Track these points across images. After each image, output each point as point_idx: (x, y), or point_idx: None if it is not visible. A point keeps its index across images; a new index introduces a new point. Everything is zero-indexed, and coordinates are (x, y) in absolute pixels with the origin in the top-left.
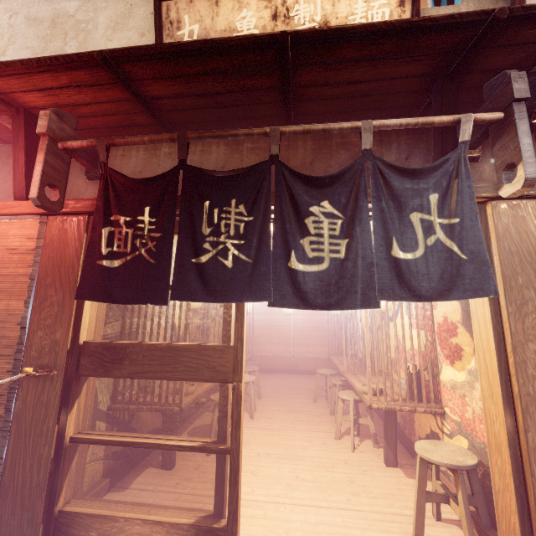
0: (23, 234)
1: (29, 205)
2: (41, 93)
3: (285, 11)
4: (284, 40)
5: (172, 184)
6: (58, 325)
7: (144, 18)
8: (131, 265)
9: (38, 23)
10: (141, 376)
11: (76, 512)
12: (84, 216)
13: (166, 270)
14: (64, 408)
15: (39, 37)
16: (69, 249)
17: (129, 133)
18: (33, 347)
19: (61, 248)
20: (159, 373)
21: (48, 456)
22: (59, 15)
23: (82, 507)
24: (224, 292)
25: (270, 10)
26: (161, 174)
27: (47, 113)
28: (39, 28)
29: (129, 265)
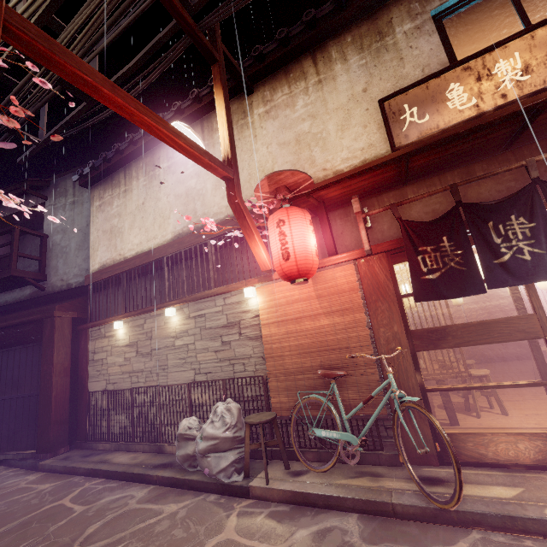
0: (345, 274)
1: (344, 256)
2: (342, 189)
3: (486, 72)
4: (544, 109)
5: (457, 218)
6: (392, 323)
7: (361, 115)
8: (447, 274)
9: (287, 144)
10: (465, 345)
11: (451, 432)
12: (382, 254)
13: (476, 272)
14: (416, 371)
15: (292, 153)
16: (380, 276)
17: (370, 193)
18: (381, 338)
19: (374, 277)
20: (479, 341)
21: (419, 400)
22: (299, 135)
23: (451, 431)
24: (530, 276)
25: (473, 76)
26: (445, 214)
27: (356, 200)
28: (289, 148)
29: (445, 275)
